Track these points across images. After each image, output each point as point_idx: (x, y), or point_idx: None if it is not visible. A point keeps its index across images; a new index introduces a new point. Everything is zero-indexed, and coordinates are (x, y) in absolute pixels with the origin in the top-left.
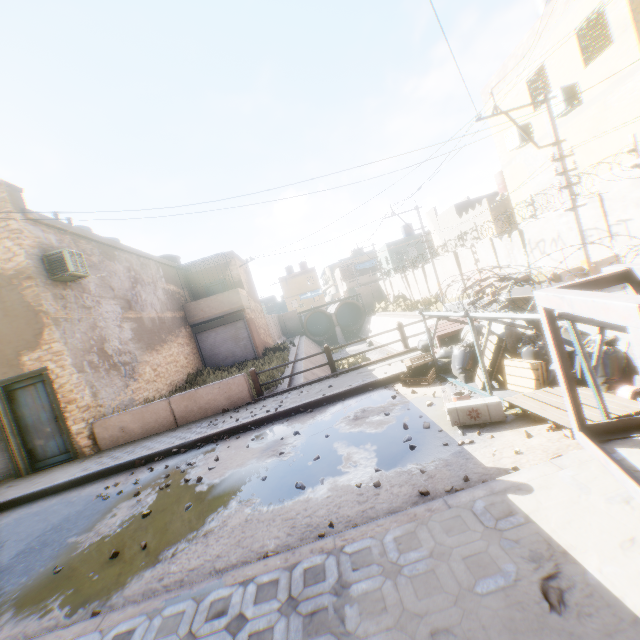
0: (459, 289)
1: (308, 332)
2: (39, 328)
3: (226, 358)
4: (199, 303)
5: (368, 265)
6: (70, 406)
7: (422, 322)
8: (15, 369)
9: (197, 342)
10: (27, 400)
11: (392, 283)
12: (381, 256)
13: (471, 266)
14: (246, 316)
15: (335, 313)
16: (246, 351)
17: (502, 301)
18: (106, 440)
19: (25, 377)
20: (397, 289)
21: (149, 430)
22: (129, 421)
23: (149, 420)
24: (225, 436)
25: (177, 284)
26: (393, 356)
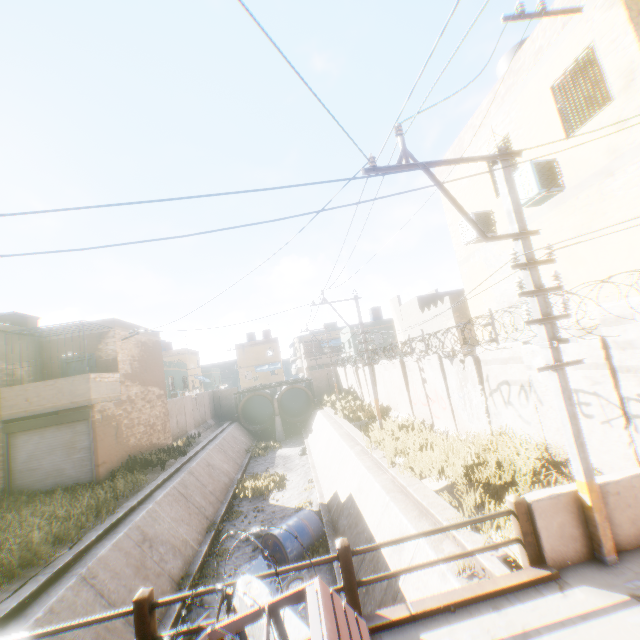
0: (406, 409)
1: (242, 418)
2: None
3: (47, 477)
4: (27, 388)
5: (334, 343)
6: None
7: (348, 453)
8: None
9: (8, 447)
10: None
11: (347, 373)
12: (345, 337)
13: (418, 384)
14: (94, 415)
15: (278, 399)
16: (81, 469)
17: None
18: None
19: None
20: (351, 381)
21: None
22: None
23: None
24: None
25: (6, 356)
26: None
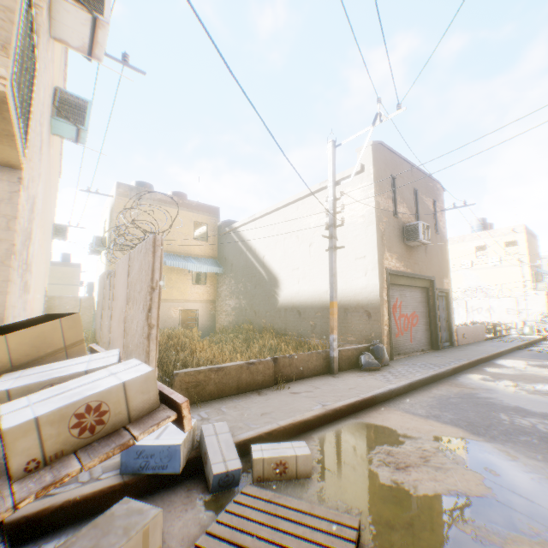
0: None
1: None
2: (447, 267)
3: None
4: None
5: None
6: (452, 315)
7: None
8: (441, 284)
9: None
10: (439, 304)
11: None
12: None
13: None
14: None
15: None
16: None
17: (546, 322)
18: (458, 340)
19: (444, 290)
20: None
21: (468, 340)
22: (463, 332)
23: (468, 335)
24: (529, 345)
25: None
26: (507, 334)
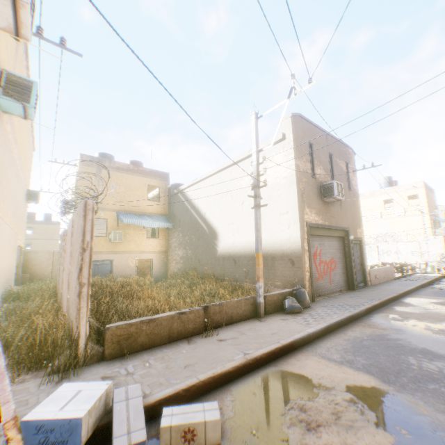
0: None
1: None
2: (360, 219)
3: None
4: None
5: None
6: (365, 259)
7: None
8: (355, 233)
9: None
10: (353, 250)
11: None
12: None
13: None
14: None
15: None
16: None
17: None
18: (371, 280)
19: (357, 239)
20: None
21: (379, 280)
22: (375, 274)
23: (379, 275)
24: (432, 283)
25: None
26: (412, 273)
